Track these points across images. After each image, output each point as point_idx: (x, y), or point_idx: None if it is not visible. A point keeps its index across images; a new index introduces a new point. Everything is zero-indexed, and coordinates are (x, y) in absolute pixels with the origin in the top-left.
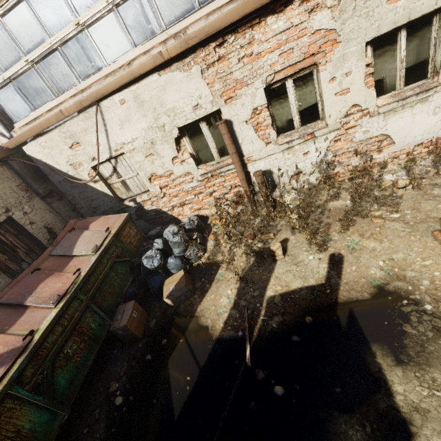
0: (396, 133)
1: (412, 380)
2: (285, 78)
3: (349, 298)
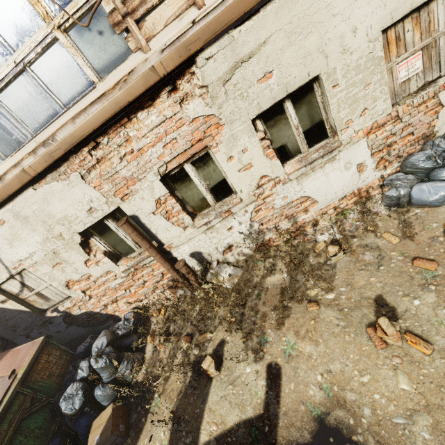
0: (316, 193)
1: None
2: (181, 163)
3: (289, 441)
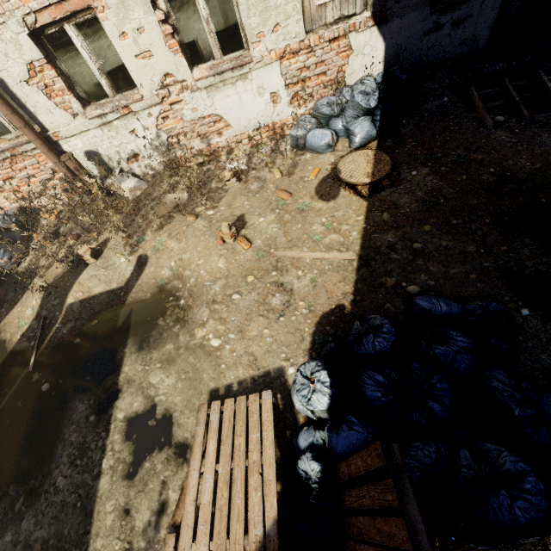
0: (228, 114)
1: (139, 361)
2: (59, 21)
3: (136, 299)
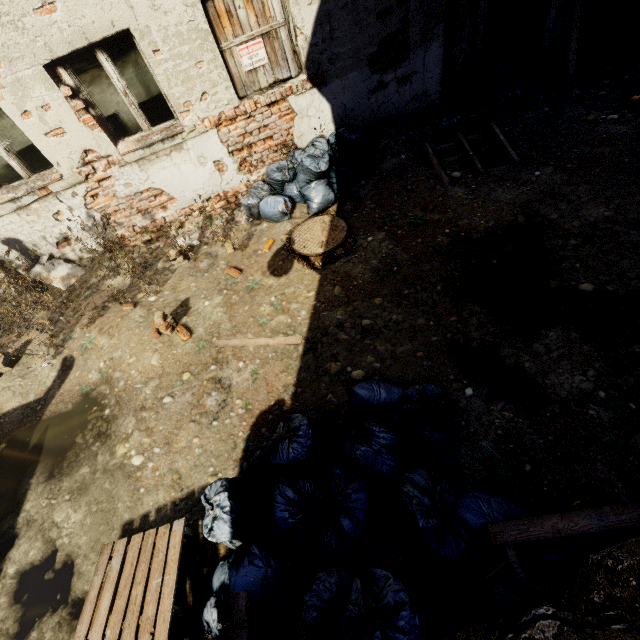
0: (169, 186)
1: (45, 494)
2: None
3: (54, 413)
